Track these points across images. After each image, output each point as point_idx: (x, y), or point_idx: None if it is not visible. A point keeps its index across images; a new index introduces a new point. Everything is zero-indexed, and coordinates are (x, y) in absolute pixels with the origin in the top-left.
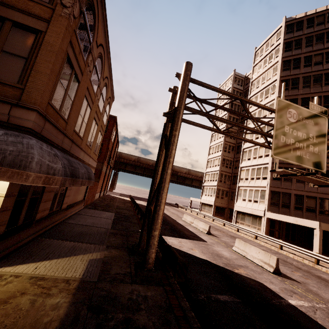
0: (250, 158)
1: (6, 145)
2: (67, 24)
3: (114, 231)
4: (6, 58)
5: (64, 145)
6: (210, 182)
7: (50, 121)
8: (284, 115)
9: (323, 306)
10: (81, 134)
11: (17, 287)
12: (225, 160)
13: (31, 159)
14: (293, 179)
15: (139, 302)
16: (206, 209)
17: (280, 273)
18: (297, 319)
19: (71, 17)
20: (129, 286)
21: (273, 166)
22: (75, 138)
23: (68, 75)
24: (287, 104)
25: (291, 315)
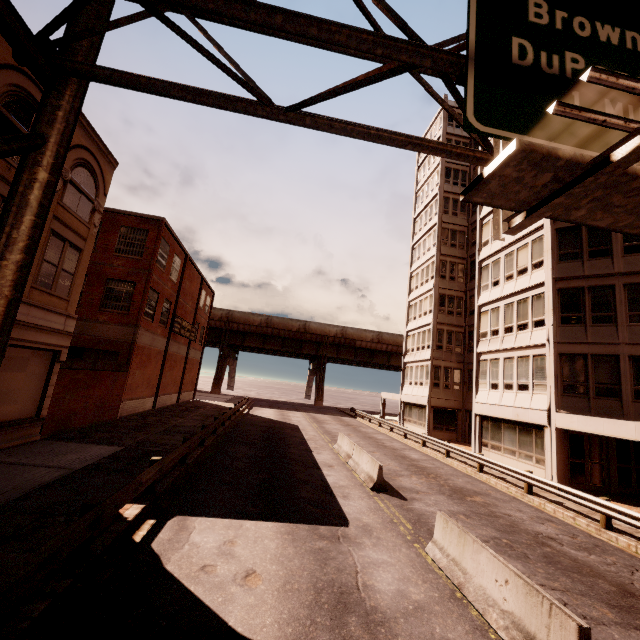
0: (498, 280)
1: None
2: None
3: None
4: None
5: None
6: (417, 353)
7: None
8: None
9: None
10: None
11: None
12: (445, 298)
13: None
14: (619, 316)
15: None
16: (414, 418)
17: None
18: None
19: None
20: None
21: (559, 289)
22: None
23: None
24: None
25: None
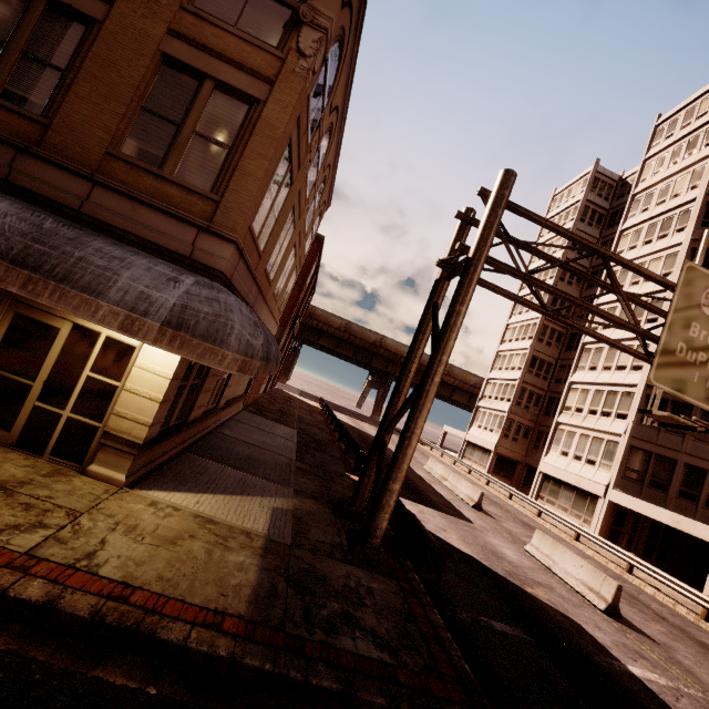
0: (596, 367)
1: (200, 303)
2: (301, 89)
3: (303, 466)
4: (199, 146)
5: (249, 296)
6: (494, 402)
7: (245, 258)
8: (693, 300)
9: (698, 694)
10: (271, 276)
11: (181, 525)
12: (537, 360)
13: (230, 329)
14: None
15: (360, 594)
16: (475, 457)
17: (620, 616)
18: (638, 698)
19: (309, 74)
20: (342, 565)
21: (647, 394)
22: (263, 282)
23: (281, 175)
24: (706, 276)
25: (628, 690)
